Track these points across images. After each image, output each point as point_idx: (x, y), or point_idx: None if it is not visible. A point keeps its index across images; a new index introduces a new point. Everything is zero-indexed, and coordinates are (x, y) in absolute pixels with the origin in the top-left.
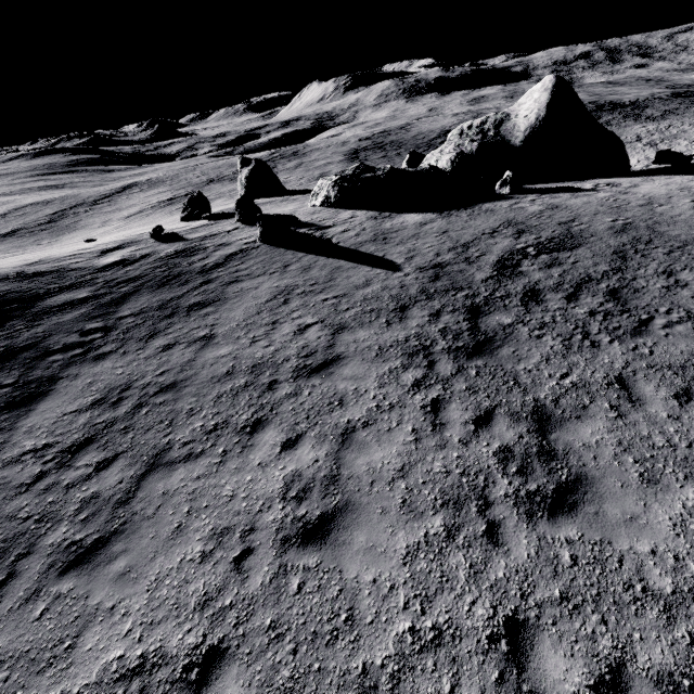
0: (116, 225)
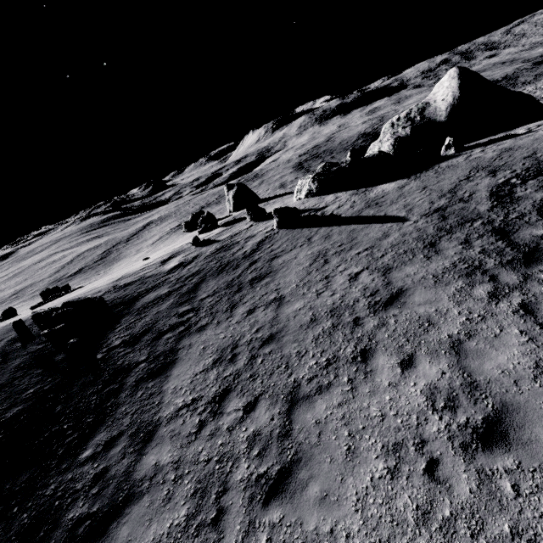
0: (146, 250)
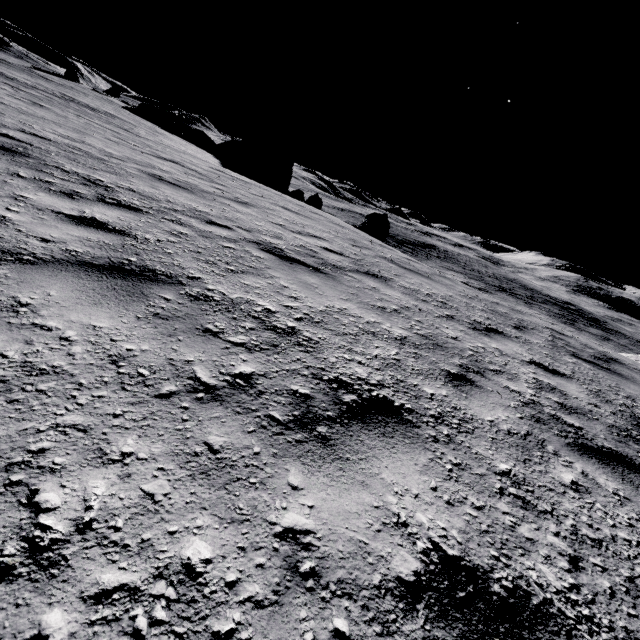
0: None
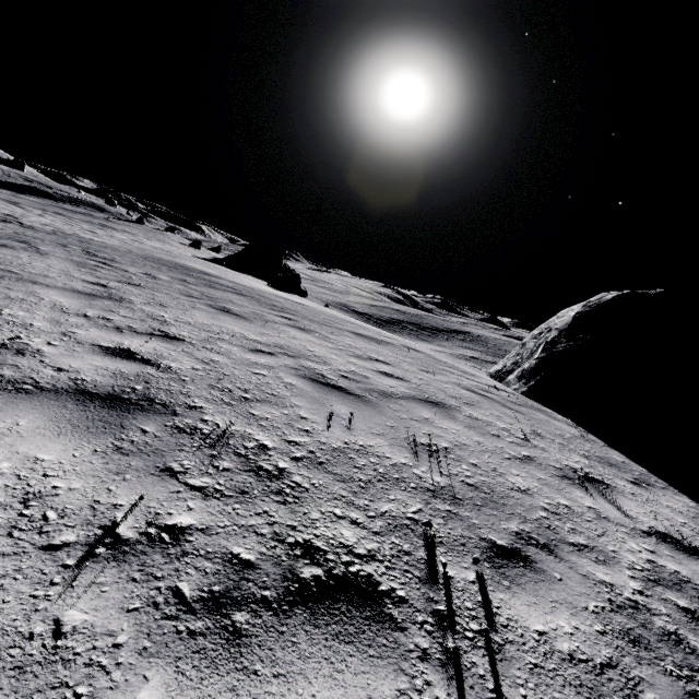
0: None
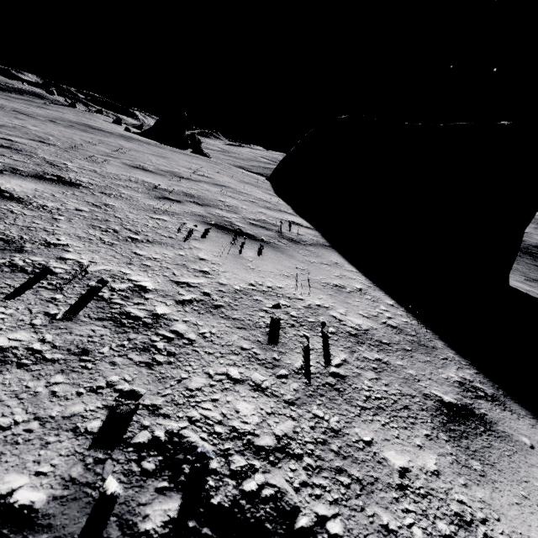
0: None
